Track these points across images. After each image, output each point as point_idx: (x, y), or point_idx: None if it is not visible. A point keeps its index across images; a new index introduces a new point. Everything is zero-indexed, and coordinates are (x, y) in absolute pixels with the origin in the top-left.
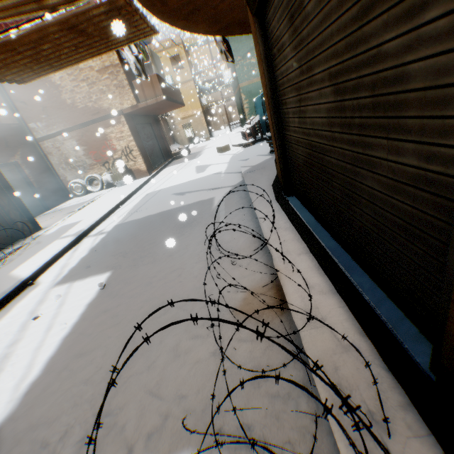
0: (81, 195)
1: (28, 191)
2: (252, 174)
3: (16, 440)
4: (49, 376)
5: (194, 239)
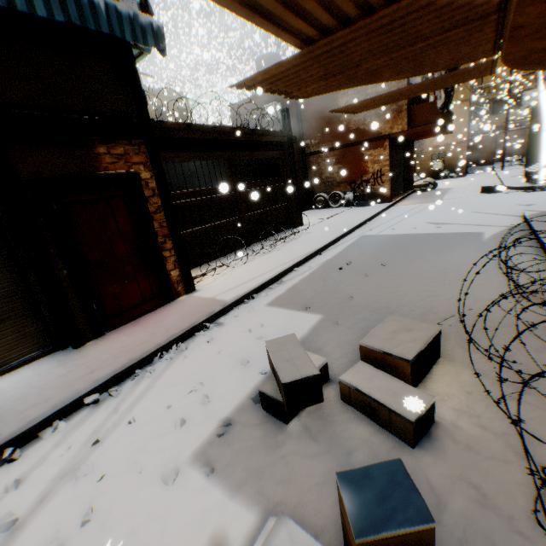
0: (320, 208)
1: None
2: (541, 218)
3: (368, 303)
4: (371, 290)
5: (465, 255)
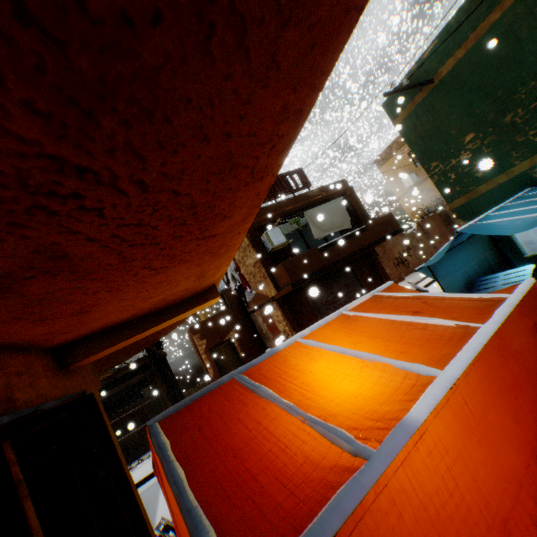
0: None
1: (234, 361)
2: None
3: None
4: None
5: None
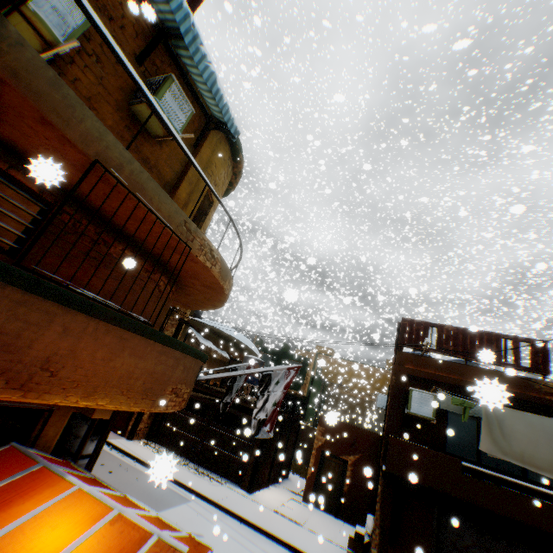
0: None
1: (335, 485)
2: None
3: None
4: None
5: None
